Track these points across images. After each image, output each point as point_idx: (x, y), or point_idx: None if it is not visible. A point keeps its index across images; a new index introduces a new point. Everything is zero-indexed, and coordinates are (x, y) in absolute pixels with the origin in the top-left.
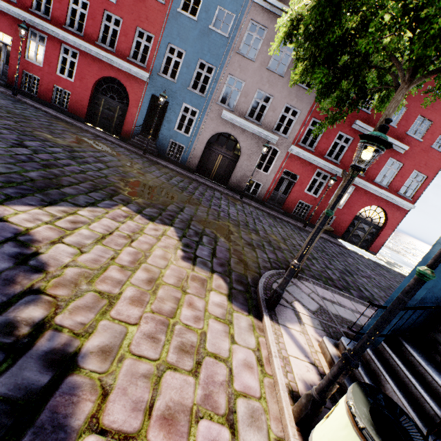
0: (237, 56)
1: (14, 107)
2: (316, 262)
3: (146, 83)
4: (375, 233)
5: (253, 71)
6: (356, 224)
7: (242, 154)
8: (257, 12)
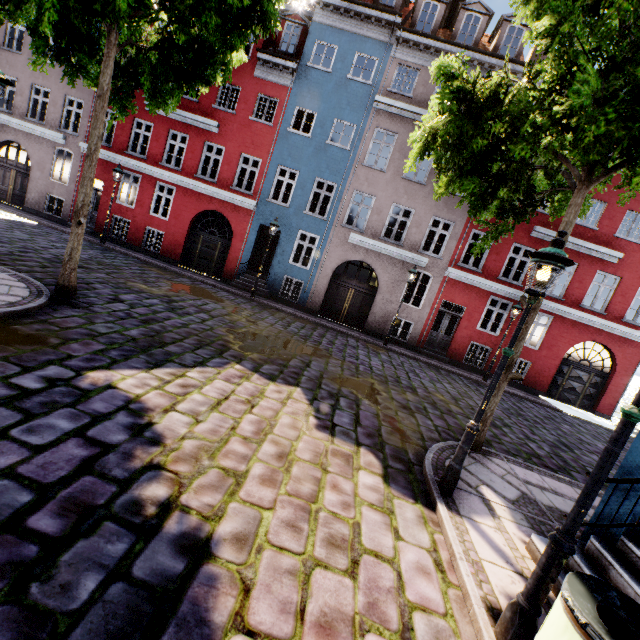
0: (363, 168)
1: (104, 256)
2: (509, 430)
3: (253, 212)
4: (600, 384)
5: (385, 183)
6: (566, 371)
7: (380, 284)
8: (382, 118)
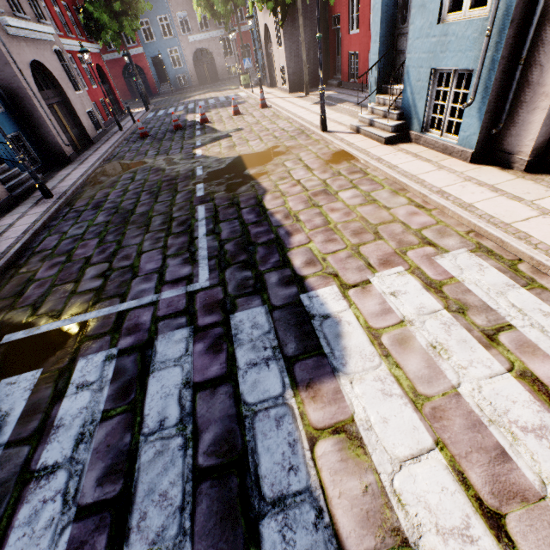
0: None
1: None
2: None
3: (144, 53)
4: None
5: (186, 1)
6: None
7: (213, 55)
8: None
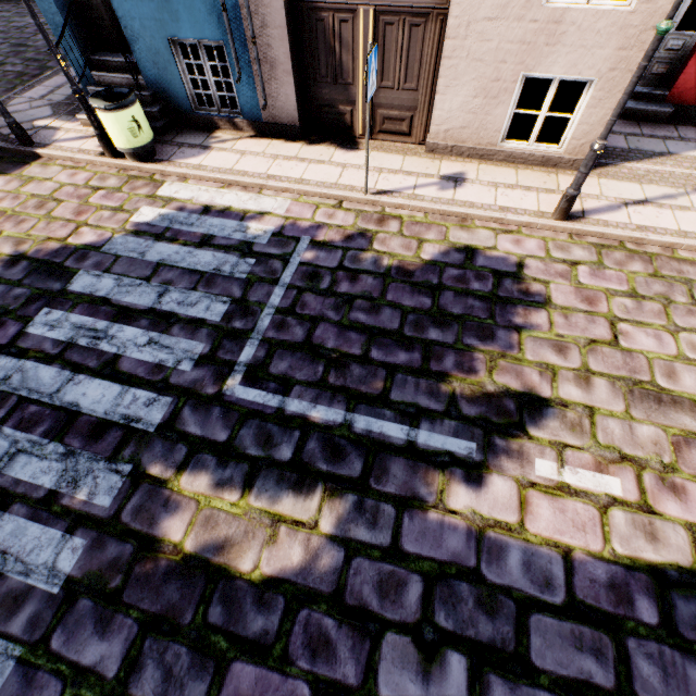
0: None
1: None
2: None
3: None
4: None
5: None
6: None
7: None
8: None
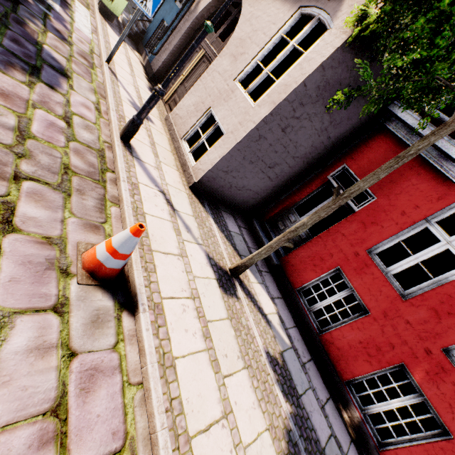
0: None
1: None
2: None
3: None
4: None
5: None
6: None
7: None
8: None
